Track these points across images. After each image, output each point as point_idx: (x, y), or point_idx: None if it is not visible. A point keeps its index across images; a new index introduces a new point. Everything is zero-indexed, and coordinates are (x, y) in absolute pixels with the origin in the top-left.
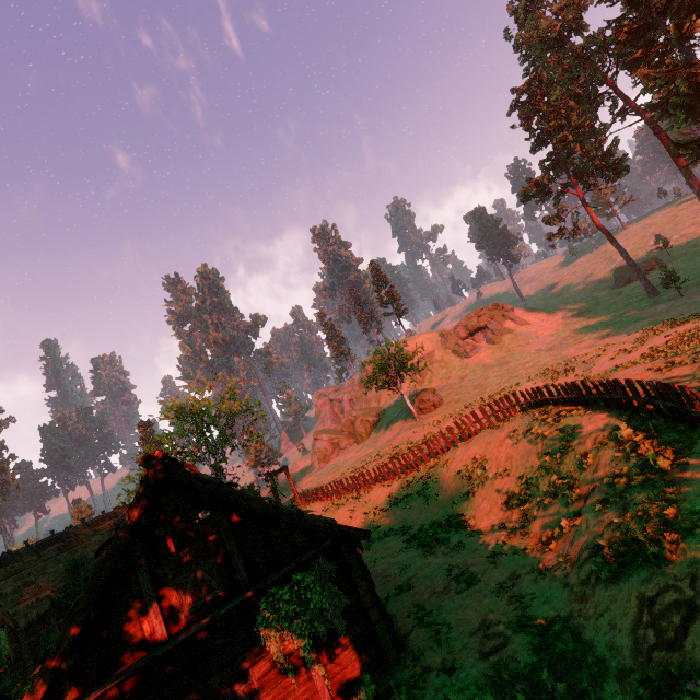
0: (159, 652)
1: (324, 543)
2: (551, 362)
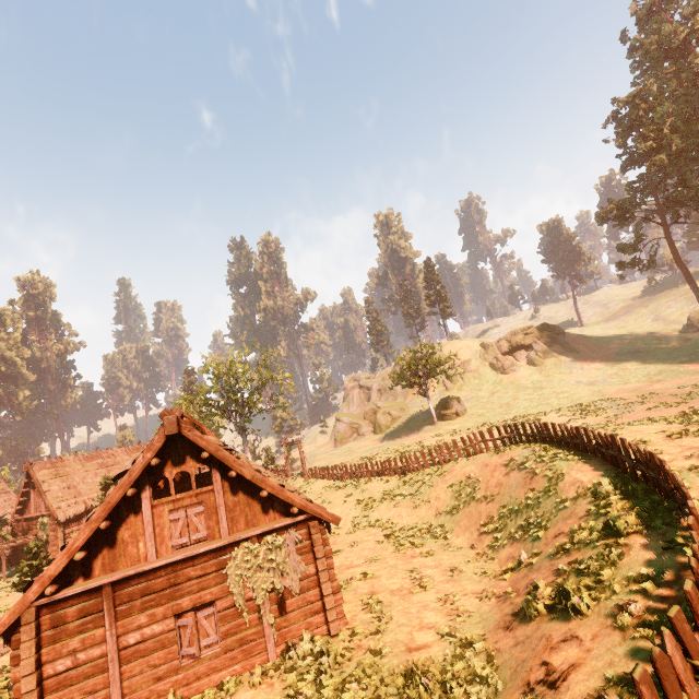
0: (146, 567)
1: (297, 517)
2: (587, 398)
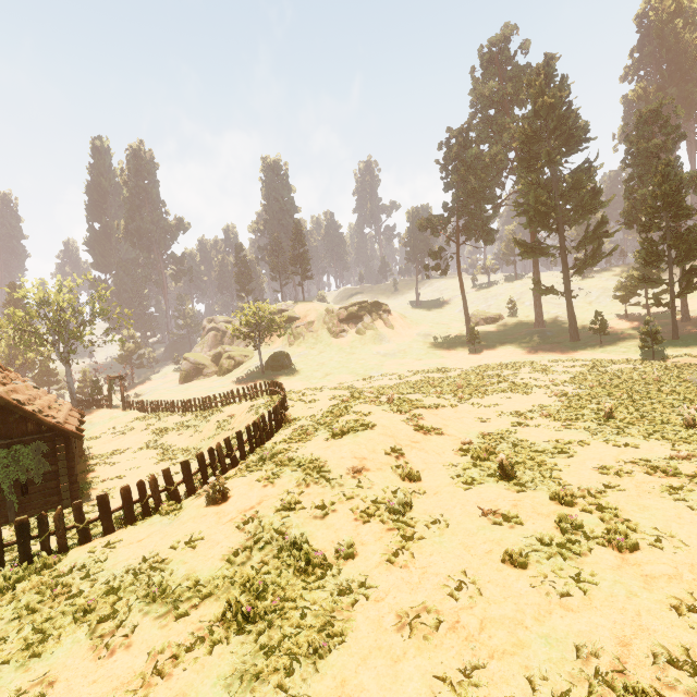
0: None
1: (46, 433)
2: (372, 366)
